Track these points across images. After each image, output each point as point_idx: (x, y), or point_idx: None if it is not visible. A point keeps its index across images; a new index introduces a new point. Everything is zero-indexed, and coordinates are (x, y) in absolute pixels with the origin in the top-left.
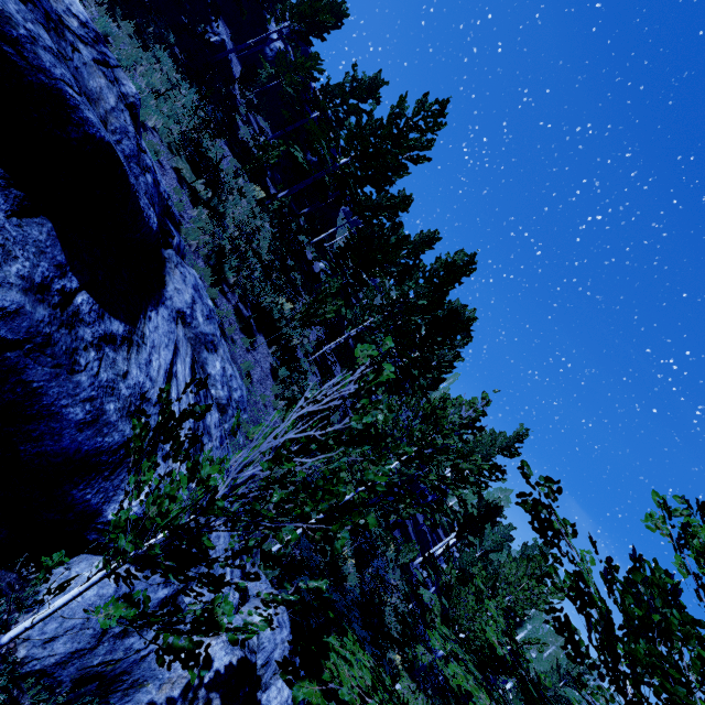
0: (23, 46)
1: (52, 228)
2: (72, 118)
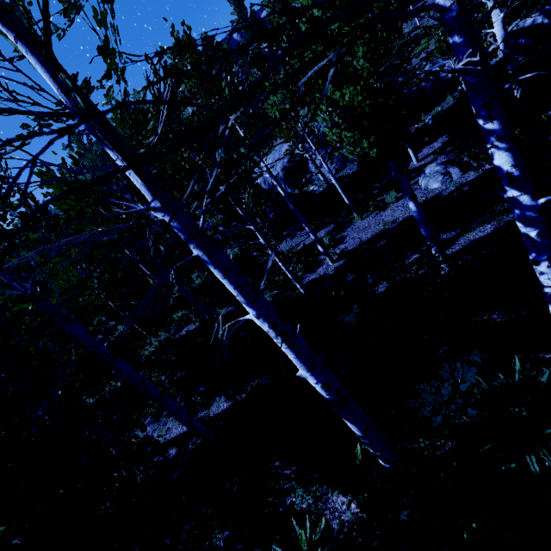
0: None
1: None
2: None
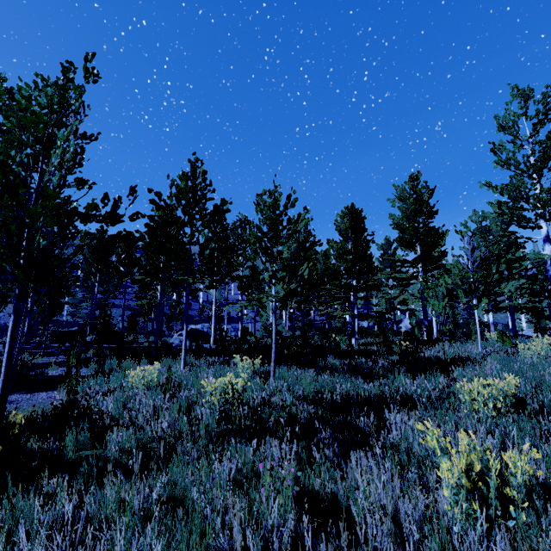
0: None
1: None
2: None
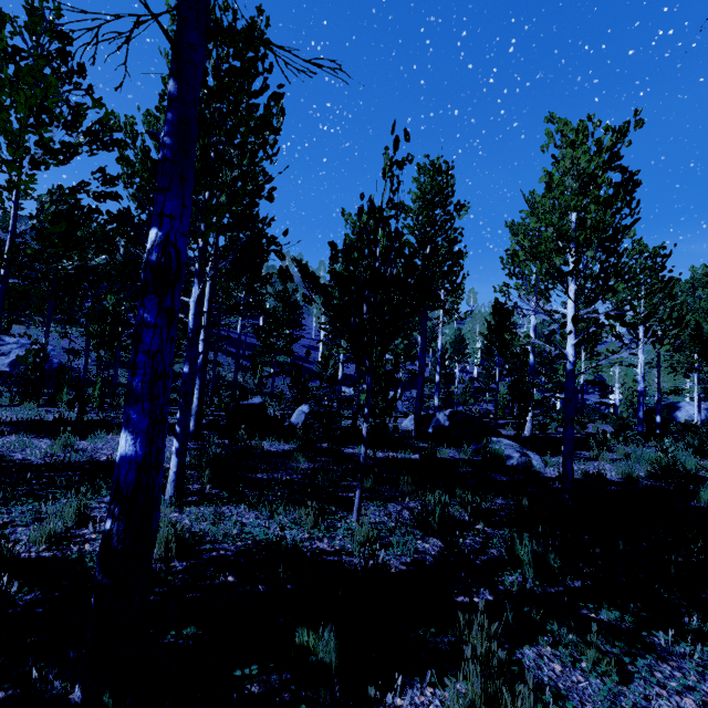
0: None
1: None
2: None
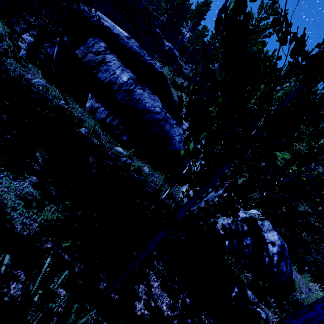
0: (144, 56)
1: (158, 98)
2: (155, 69)
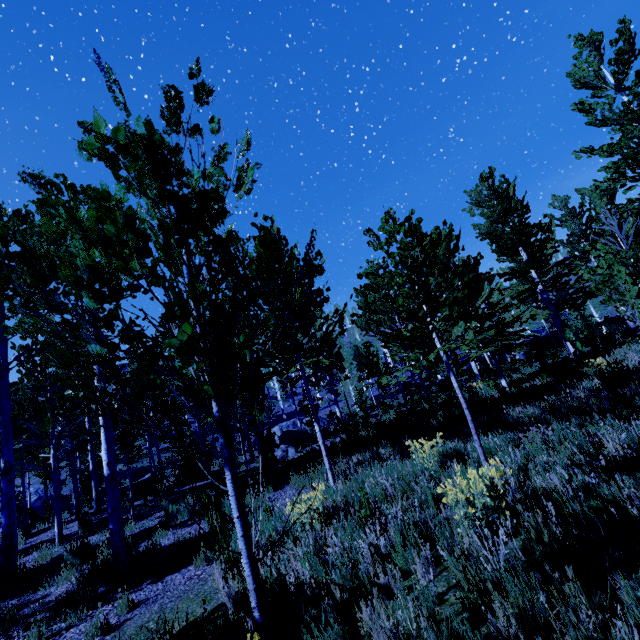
0: None
1: None
2: None
